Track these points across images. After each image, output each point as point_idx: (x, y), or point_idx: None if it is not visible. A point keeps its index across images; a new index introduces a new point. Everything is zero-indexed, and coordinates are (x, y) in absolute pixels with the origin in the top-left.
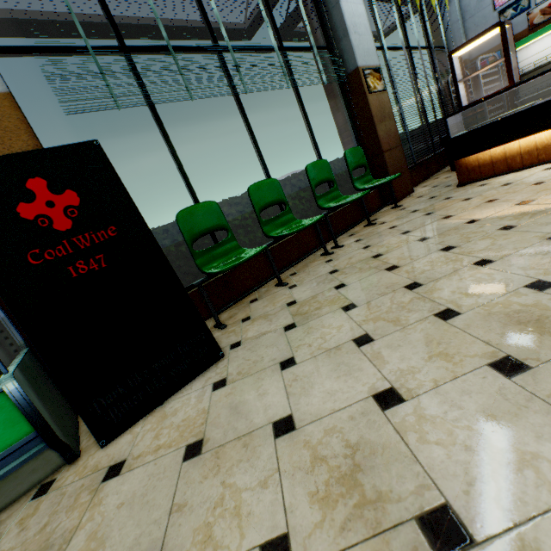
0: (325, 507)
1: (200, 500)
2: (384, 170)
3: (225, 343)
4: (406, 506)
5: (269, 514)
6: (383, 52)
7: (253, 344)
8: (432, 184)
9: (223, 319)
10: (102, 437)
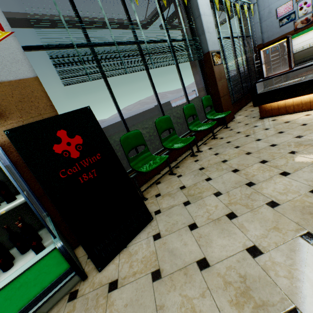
0: (238, 308)
1: (171, 303)
2: (220, 107)
3: (151, 210)
4: (277, 308)
5: (211, 311)
6: (220, 40)
7: (168, 212)
8: (244, 114)
9: (143, 194)
10: (99, 266)
